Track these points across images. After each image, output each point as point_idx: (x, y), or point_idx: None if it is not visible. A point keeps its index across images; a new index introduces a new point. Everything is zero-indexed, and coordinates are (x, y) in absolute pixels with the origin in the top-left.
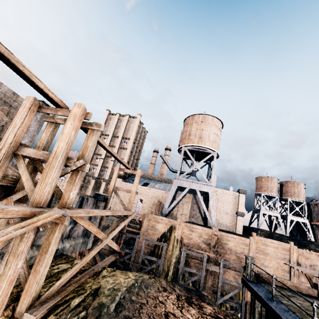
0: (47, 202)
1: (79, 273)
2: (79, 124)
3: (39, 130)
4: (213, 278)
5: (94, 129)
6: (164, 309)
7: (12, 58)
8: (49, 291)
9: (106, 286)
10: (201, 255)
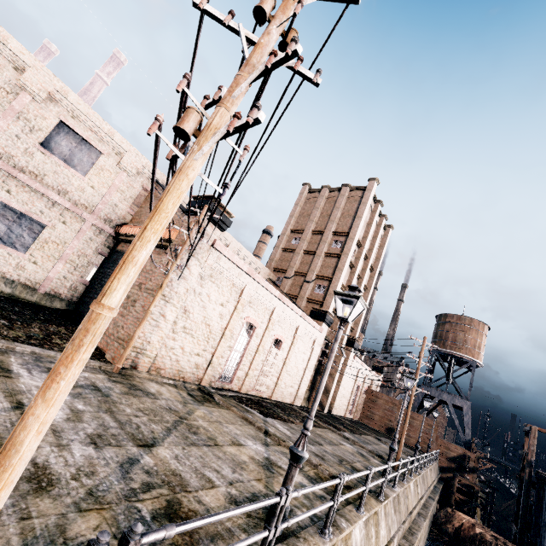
0: None
1: None
2: None
3: None
4: None
5: None
6: None
7: None
8: None
9: None
10: None
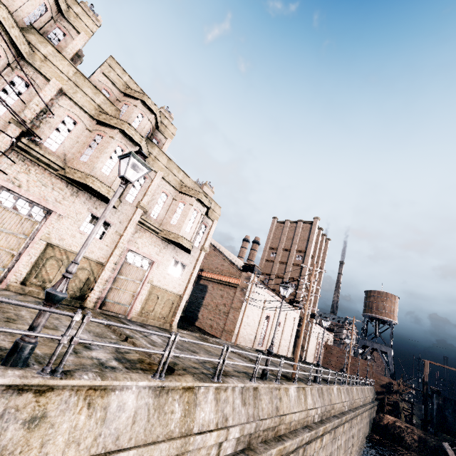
0: None
1: None
2: None
3: None
4: None
5: None
6: None
7: None
8: None
9: None
10: None
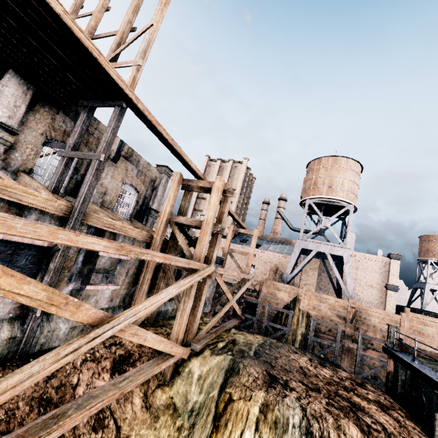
0: (203, 259)
1: (213, 328)
2: (220, 195)
3: (163, 194)
4: (349, 358)
5: (228, 196)
6: (298, 364)
7: (182, 153)
8: (201, 332)
9: (240, 340)
10: (334, 326)
